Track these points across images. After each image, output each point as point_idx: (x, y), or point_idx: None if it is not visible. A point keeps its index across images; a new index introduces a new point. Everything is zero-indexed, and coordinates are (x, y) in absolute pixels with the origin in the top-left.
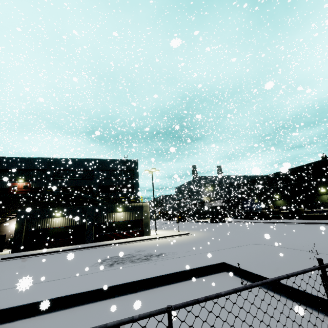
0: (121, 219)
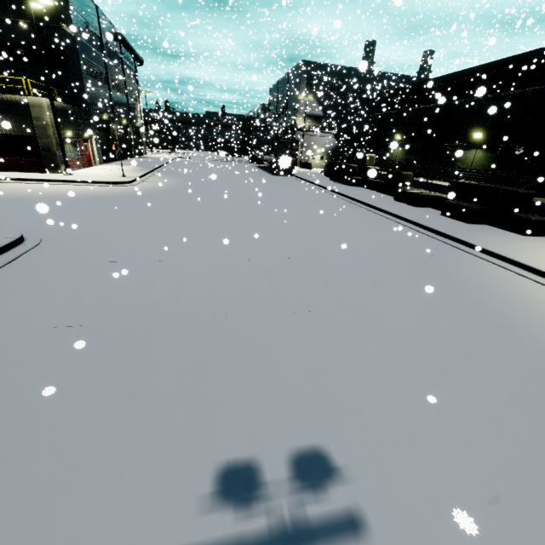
0: None
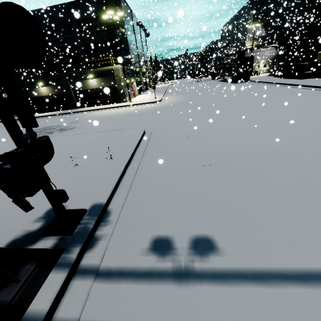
0: (95, 86)
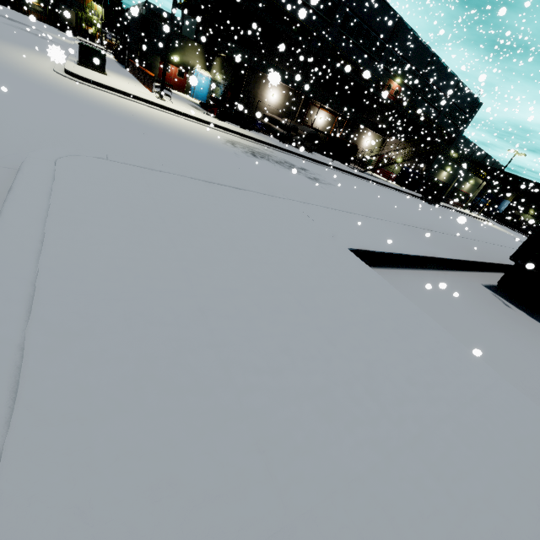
0: (465, 190)
